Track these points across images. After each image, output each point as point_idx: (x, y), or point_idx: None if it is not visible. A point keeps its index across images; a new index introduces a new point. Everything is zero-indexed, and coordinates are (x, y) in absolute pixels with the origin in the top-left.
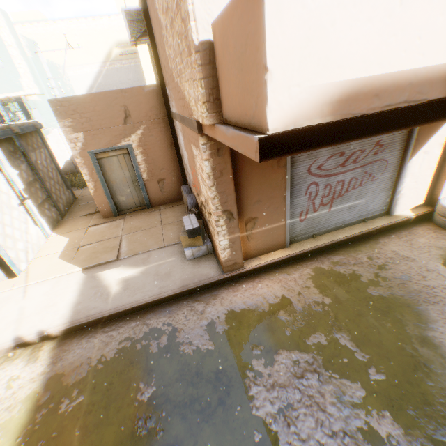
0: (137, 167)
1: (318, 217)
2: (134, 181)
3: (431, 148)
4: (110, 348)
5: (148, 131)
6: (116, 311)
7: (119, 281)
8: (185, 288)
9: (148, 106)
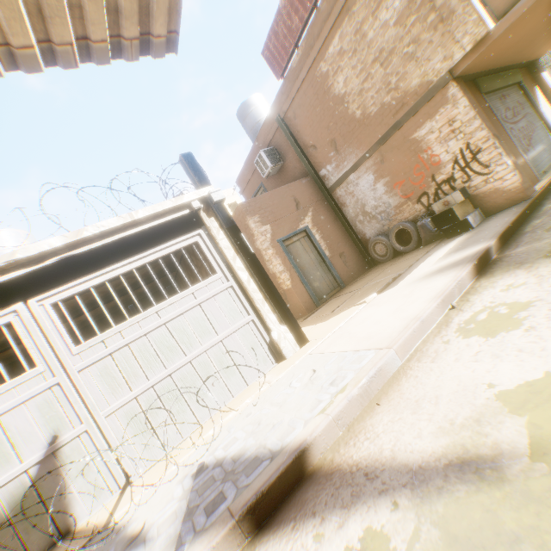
0: (319, 246)
1: (532, 156)
2: (320, 262)
3: (543, 105)
4: (548, 234)
5: (315, 212)
6: (493, 239)
7: (441, 259)
8: (518, 211)
9: (309, 193)
